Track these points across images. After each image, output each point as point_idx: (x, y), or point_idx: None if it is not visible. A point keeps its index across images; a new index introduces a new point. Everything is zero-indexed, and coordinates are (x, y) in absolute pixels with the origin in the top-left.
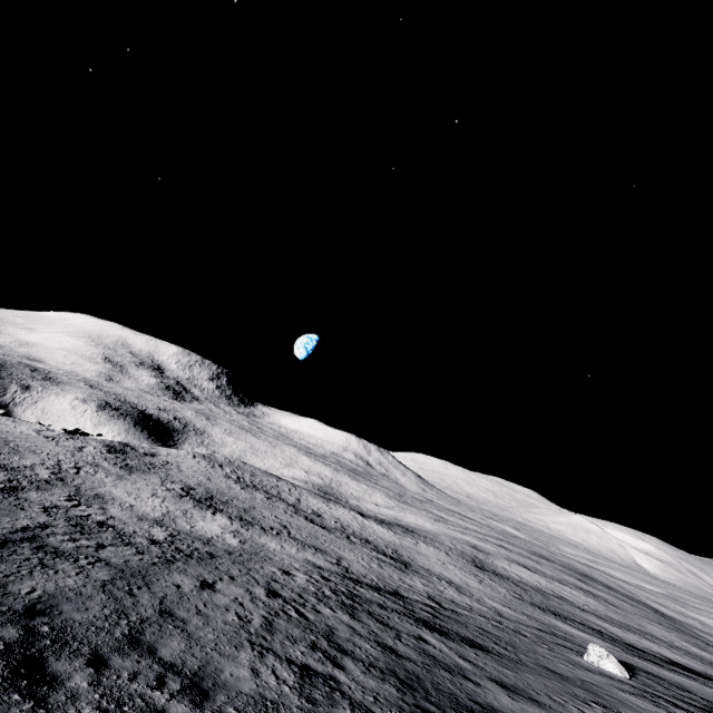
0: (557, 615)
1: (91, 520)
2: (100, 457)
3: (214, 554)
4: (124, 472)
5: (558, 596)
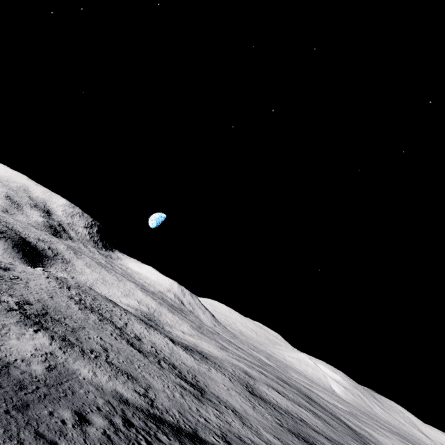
0: (307, 442)
1: None
2: None
3: None
4: None
5: (300, 419)
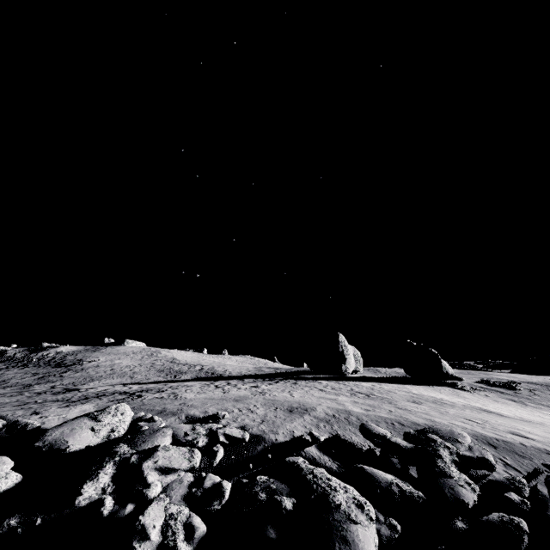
0: None
1: None
2: None
3: None
4: None
5: None
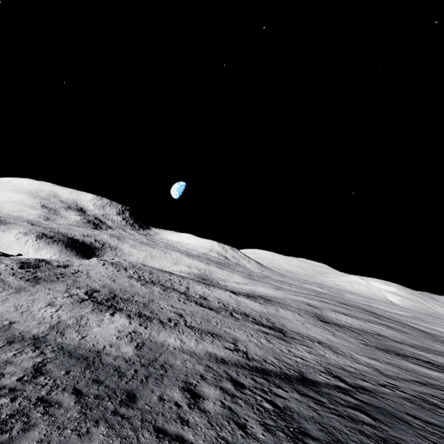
0: (398, 355)
1: None
2: (8, 273)
3: (90, 394)
4: (27, 284)
5: (378, 334)
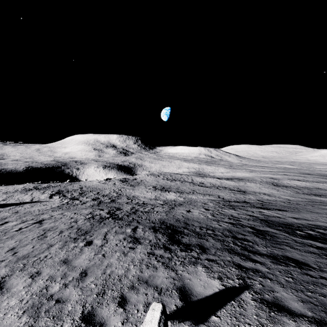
0: (316, 195)
1: (140, 203)
2: (122, 185)
3: (180, 204)
4: (132, 187)
5: (316, 188)
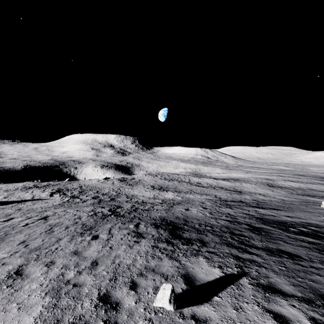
0: (309, 196)
1: (139, 202)
2: (120, 184)
3: (179, 202)
4: (131, 187)
5: (310, 189)
